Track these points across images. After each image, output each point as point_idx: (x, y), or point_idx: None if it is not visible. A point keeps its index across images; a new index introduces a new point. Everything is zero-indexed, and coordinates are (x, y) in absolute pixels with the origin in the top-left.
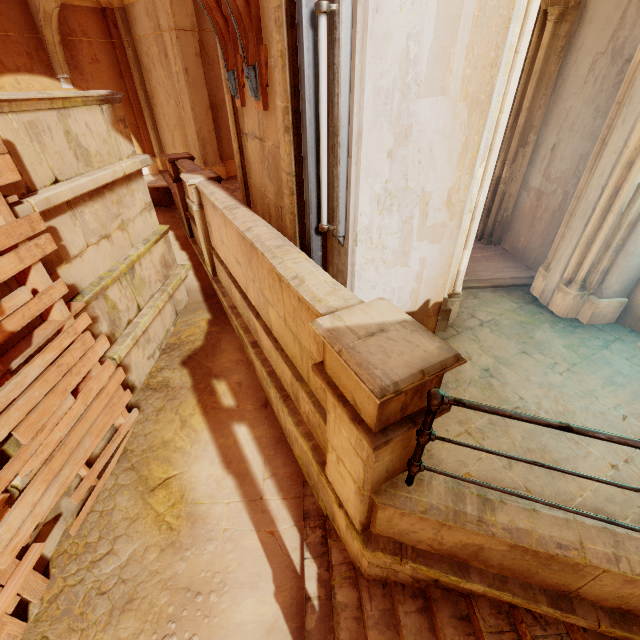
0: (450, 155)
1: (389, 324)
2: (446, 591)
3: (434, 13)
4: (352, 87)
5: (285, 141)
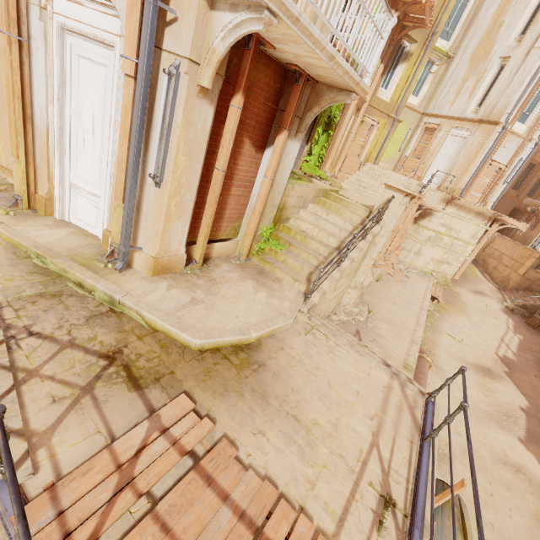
0: None
1: None
2: (528, 290)
3: None
4: None
5: (535, 236)
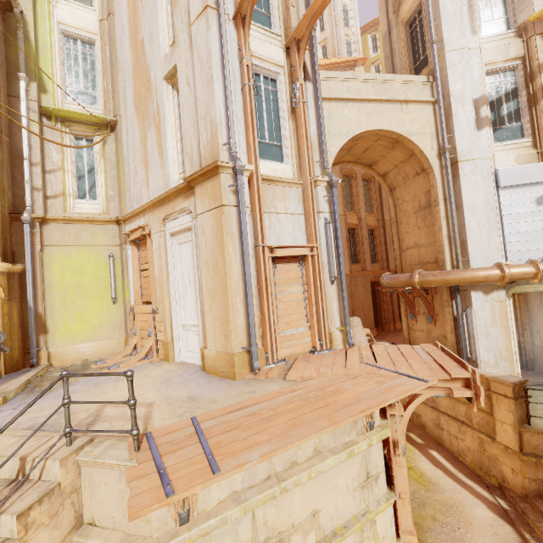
0: (502, 338)
1: (506, 375)
2: None
3: (489, 313)
4: (472, 325)
5: (451, 335)
